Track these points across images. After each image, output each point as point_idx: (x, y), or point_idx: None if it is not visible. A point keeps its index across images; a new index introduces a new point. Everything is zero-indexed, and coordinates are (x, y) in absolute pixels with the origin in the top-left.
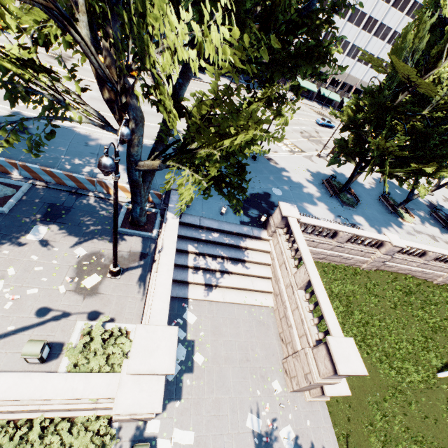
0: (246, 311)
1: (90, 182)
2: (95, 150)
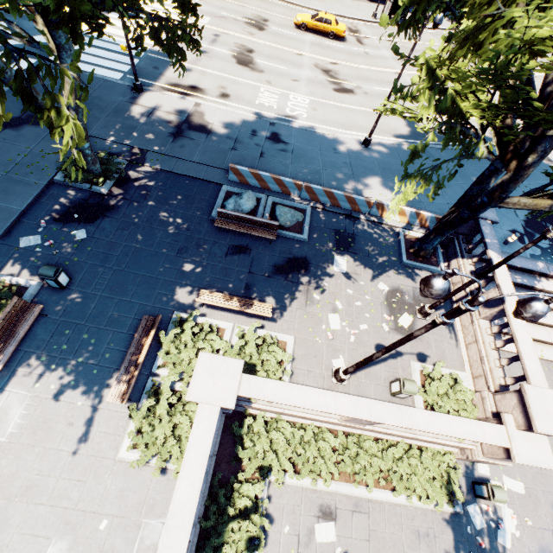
0: (545, 368)
1: (367, 204)
2: (345, 158)
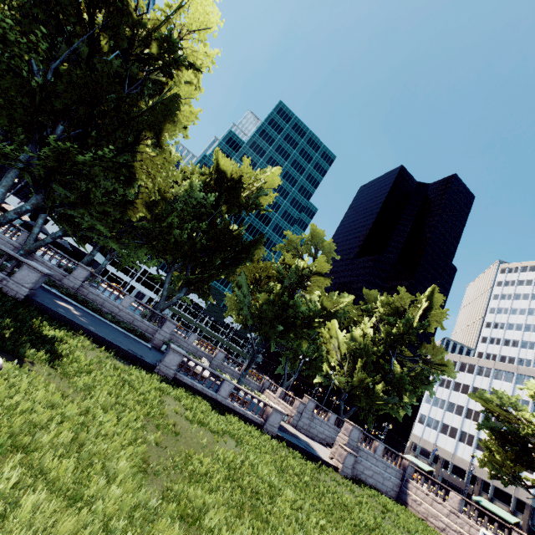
0: None
1: None
2: None
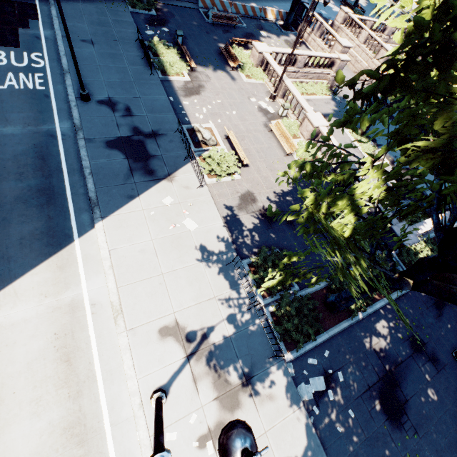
0: None
1: (259, 10)
2: None
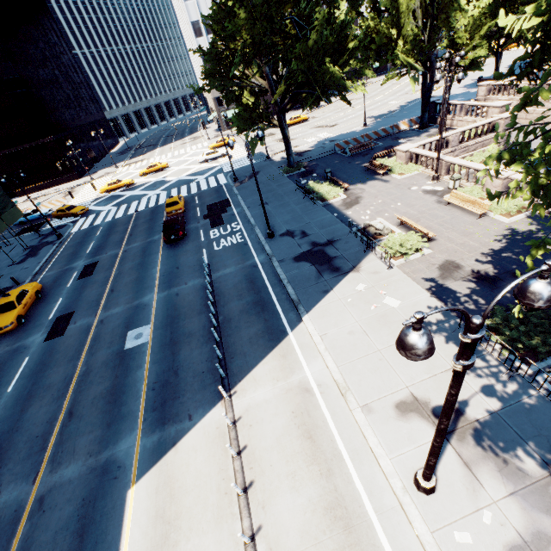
0: None
1: (390, 128)
2: (364, 131)
